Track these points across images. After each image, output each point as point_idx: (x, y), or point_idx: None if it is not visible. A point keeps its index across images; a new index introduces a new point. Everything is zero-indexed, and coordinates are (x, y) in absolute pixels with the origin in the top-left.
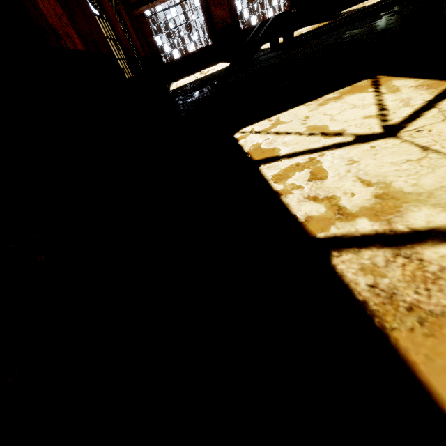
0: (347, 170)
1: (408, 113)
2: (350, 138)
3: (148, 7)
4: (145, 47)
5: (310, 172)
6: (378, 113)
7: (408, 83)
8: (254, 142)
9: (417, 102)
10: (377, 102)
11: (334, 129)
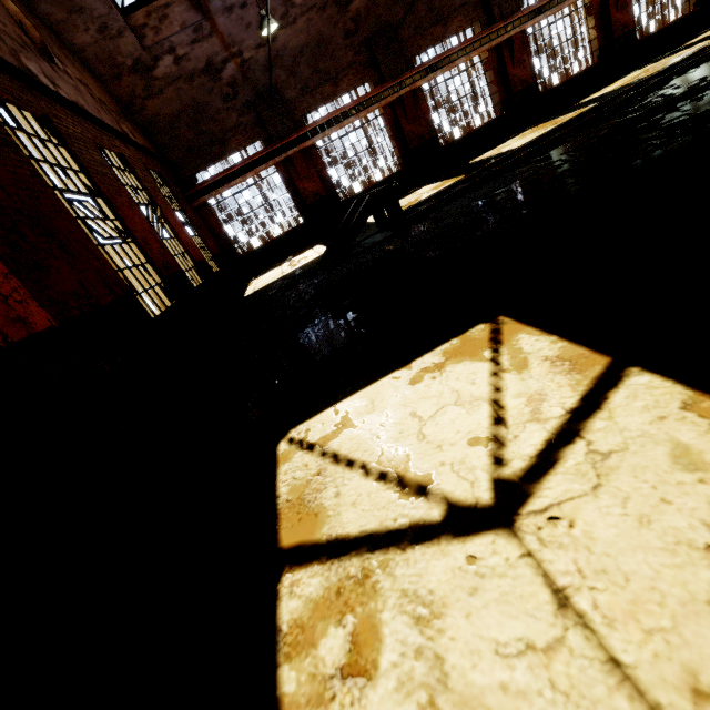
0: (415, 649)
1: (536, 447)
2: (437, 510)
3: (211, 196)
4: (210, 242)
5: (352, 633)
6: (491, 431)
7: (542, 346)
8: (297, 479)
9: (552, 412)
10: (492, 396)
11: (418, 468)
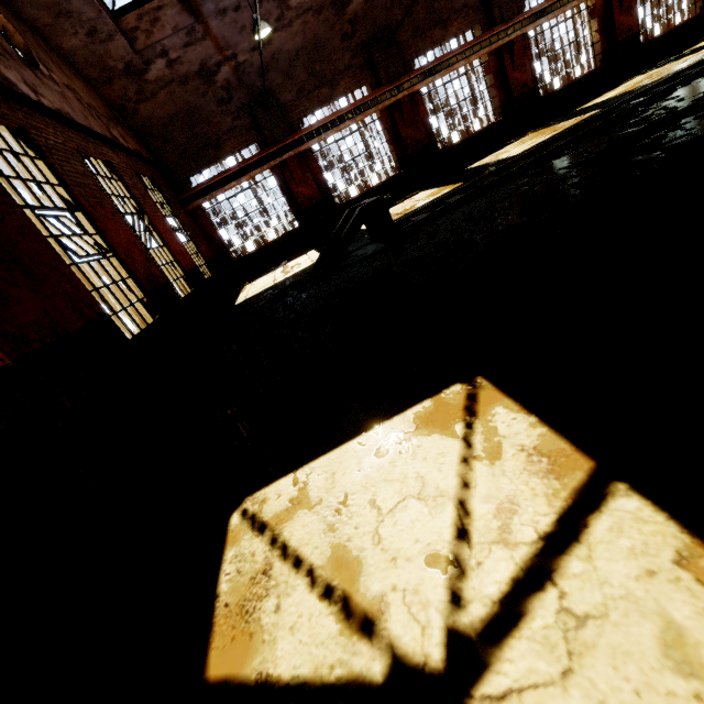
0: None
1: (501, 586)
2: (380, 664)
3: (205, 199)
4: (203, 247)
5: None
6: (452, 549)
7: (519, 429)
8: (240, 574)
9: (523, 533)
10: (459, 493)
11: (367, 589)
